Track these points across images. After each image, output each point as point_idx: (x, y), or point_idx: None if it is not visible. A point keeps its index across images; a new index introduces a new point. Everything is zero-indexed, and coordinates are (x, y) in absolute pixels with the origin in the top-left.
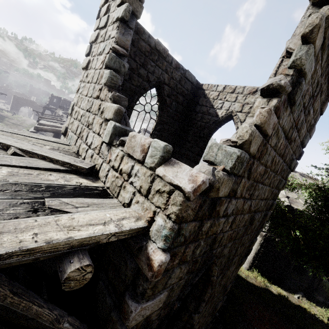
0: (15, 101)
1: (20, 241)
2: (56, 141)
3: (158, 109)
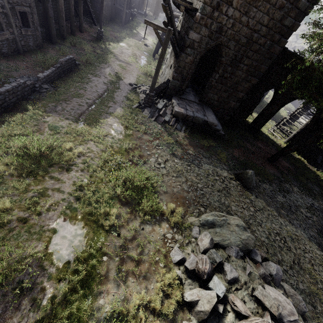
0: (157, 5)
1: None
2: None
3: None
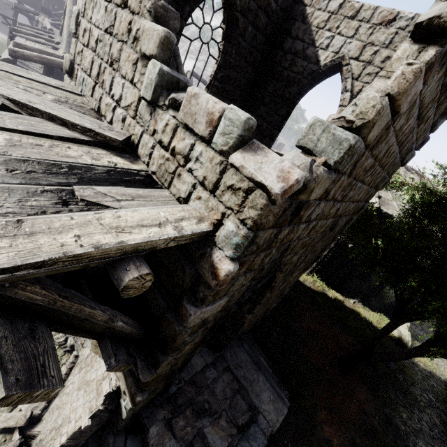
0: None
1: (62, 245)
2: (60, 86)
3: (223, 38)
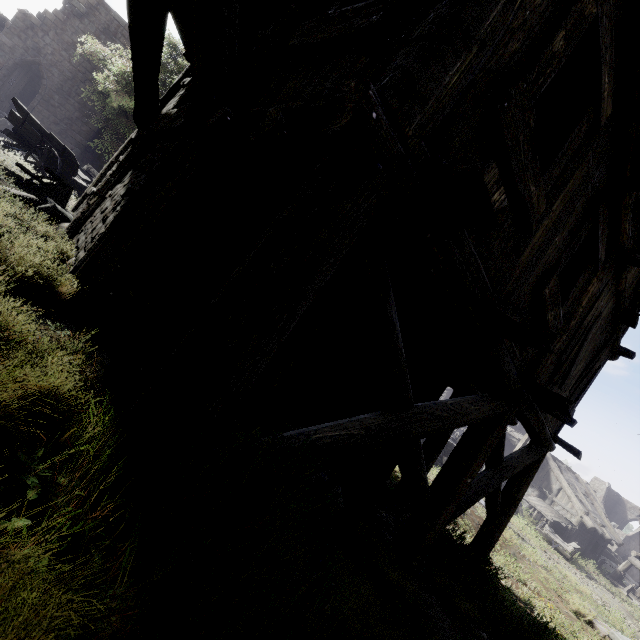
0: None
1: None
2: None
3: None
